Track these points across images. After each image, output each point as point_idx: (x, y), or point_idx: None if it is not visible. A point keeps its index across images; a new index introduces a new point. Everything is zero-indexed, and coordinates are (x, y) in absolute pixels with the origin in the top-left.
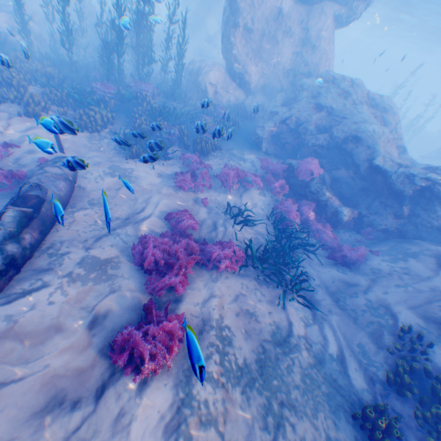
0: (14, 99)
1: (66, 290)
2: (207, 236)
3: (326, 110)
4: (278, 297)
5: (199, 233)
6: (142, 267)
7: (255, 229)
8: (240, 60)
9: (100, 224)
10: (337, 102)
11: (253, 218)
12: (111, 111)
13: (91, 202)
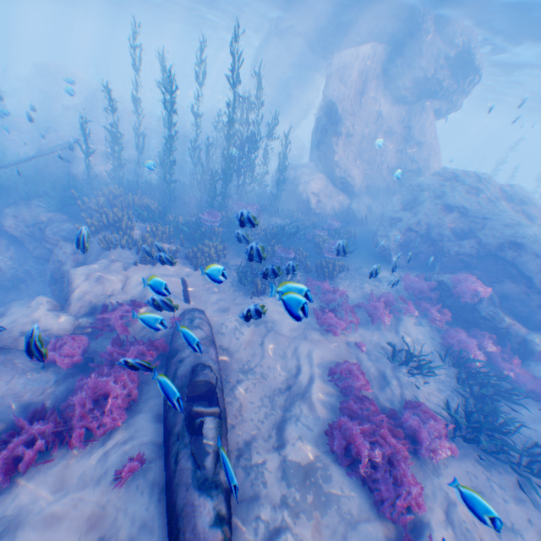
0: (126, 244)
1: (297, 533)
2: (386, 397)
3: (458, 211)
4: (520, 488)
5: (376, 395)
6: (356, 470)
7: (433, 377)
8: (341, 164)
9: (267, 403)
10: (469, 200)
11: (422, 360)
12: (220, 240)
13: (242, 369)
